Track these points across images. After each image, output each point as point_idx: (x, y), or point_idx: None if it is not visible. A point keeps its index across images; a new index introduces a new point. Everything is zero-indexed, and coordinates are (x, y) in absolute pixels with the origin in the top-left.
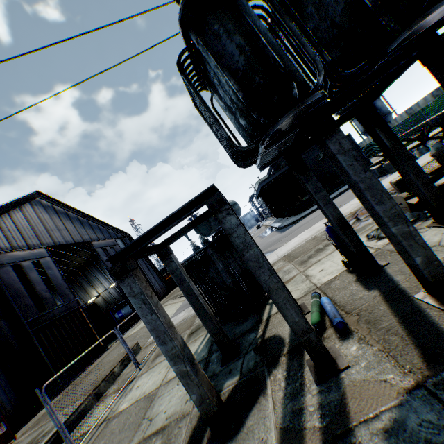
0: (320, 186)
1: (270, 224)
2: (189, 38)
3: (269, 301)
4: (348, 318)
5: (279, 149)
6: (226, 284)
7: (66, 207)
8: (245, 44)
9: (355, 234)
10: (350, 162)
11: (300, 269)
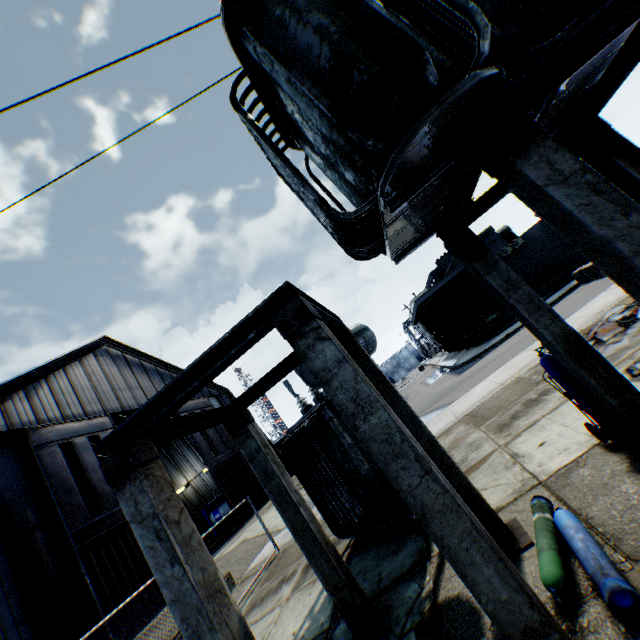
0: (516, 279)
1: (440, 362)
2: (247, 56)
3: None
4: (638, 574)
5: (424, 217)
6: (360, 474)
7: (142, 356)
8: (328, 23)
9: (609, 368)
10: (583, 199)
11: (498, 441)
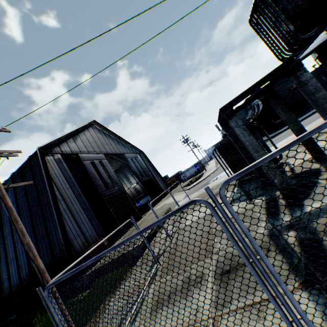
0: None
1: None
2: None
3: (284, 164)
4: None
5: (318, 43)
6: None
7: (108, 131)
8: None
9: None
10: None
11: (303, 147)
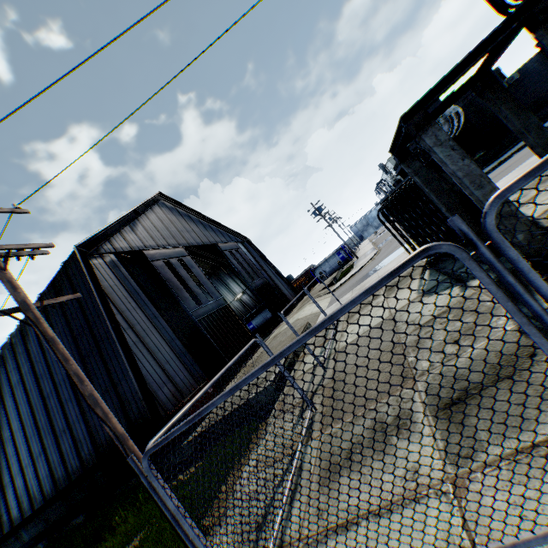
0: None
1: None
2: None
3: None
4: None
5: None
6: None
7: (186, 210)
8: None
9: None
10: None
11: (545, 184)
